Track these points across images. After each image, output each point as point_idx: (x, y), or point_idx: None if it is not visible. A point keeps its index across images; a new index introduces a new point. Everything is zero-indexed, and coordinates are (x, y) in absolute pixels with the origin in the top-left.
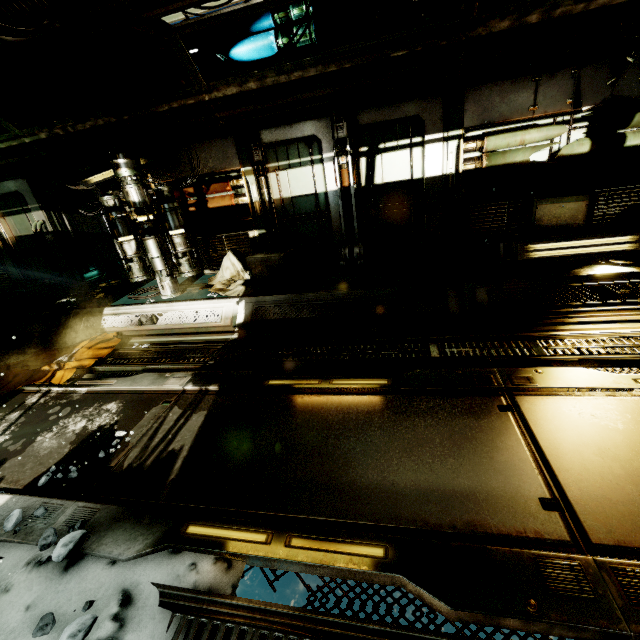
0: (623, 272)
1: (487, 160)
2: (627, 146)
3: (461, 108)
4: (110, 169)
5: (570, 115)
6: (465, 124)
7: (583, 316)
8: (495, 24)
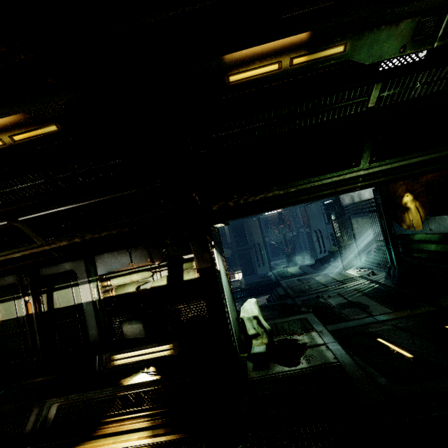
0: (141, 382)
1: (115, 291)
2: (185, 280)
3: (95, 265)
4: None
5: (157, 264)
6: (99, 273)
7: (104, 427)
8: (60, 243)
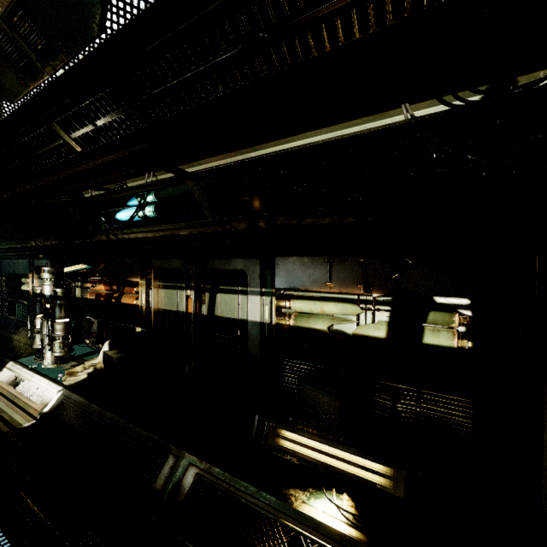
0: (328, 525)
1: (294, 319)
2: (426, 343)
3: (273, 271)
4: (67, 267)
5: (372, 296)
6: (276, 285)
7: None
8: (237, 225)
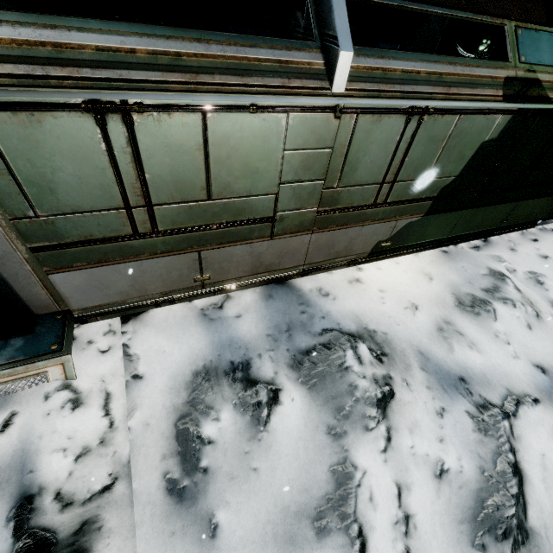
0: None
1: None
2: None
3: None
4: None
5: None
6: None
7: None
8: None
